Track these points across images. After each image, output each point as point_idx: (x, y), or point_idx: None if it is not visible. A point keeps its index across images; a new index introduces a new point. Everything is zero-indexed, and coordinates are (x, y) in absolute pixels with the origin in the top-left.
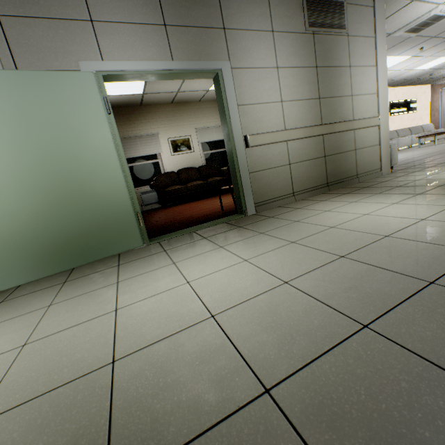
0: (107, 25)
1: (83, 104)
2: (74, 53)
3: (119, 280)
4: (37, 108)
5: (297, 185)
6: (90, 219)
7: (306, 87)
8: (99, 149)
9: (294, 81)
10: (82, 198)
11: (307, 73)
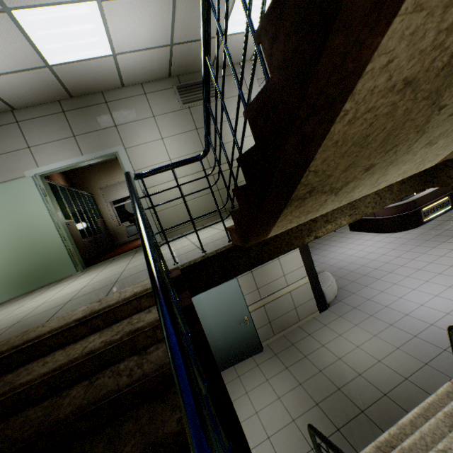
0: (38, 147)
1: (28, 195)
2: (22, 168)
3: (40, 294)
4: (2, 203)
5: (196, 215)
6: (40, 260)
7: (191, 145)
8: (40, 219)
9: (179, 143)
10: (33, 249)
11: (189, 135)
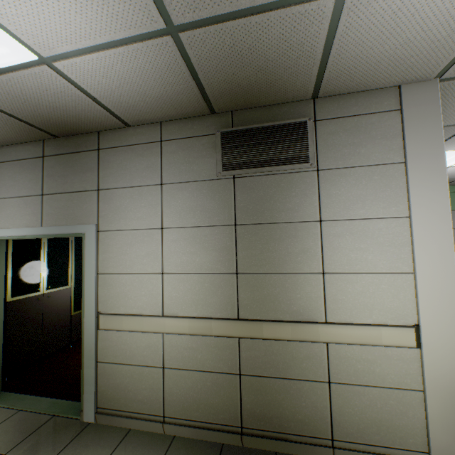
0: (2, 200)
1: None
2: None
3: None
4: None
5: (173, 406)
6: None
7: (212, 255)
8: None
9: (189, 245)
10: None
11: (216, 233)
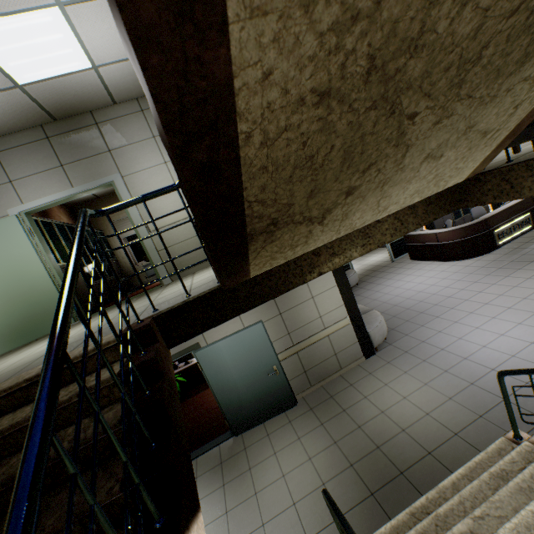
0: (22, 180)
1: (12, 237)
2: (4, 205)
3: (28, 349)
4: None
5: None
6: (31, 310)
7: None
8: (29, 263)
9: None
10: (23, 297)
11: None
